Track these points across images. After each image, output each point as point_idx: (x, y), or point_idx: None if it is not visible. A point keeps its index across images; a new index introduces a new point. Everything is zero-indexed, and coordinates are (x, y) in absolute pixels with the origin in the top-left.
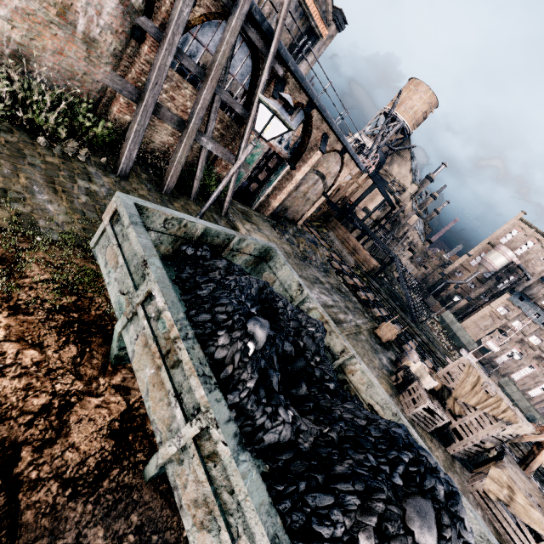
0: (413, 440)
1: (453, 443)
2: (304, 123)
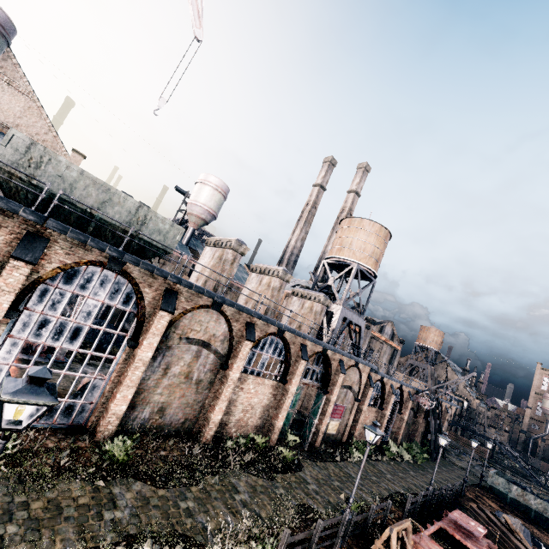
0: None
1: None
2: None
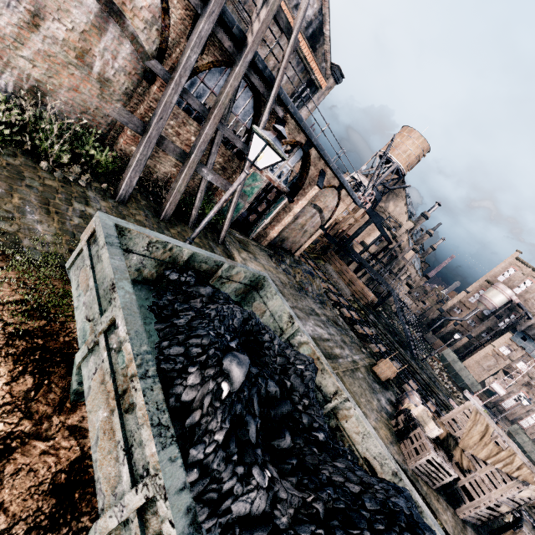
0: (418, 516)
1: (463, 504)
2: (303, 160)
